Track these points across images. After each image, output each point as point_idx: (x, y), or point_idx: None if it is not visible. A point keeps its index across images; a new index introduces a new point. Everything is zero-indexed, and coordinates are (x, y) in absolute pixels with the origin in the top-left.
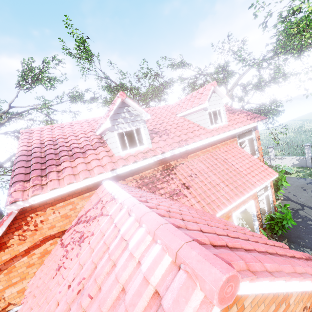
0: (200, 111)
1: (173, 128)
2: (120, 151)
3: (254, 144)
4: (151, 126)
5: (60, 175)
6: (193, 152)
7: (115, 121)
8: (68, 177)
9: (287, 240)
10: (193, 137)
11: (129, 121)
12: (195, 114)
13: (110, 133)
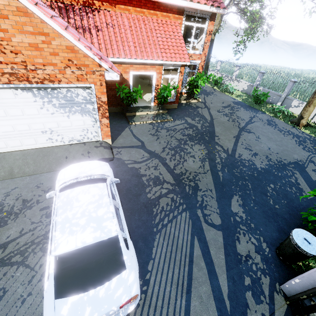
0: None
1: None
2: None
3: (203, 37)
4: None
5: None
6: (124, 5)
7: None
8: None
9: (169, 114)
10: None
11: None
12: None
13: None
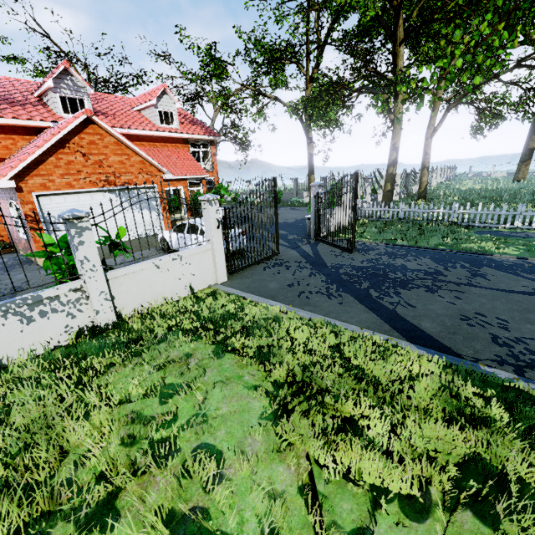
0: (151, 107)
1: (123, 116)
2: (62, 113)
3: (210, 158)
4: (100, 107)
5: (2, 112)
6: (139, 141)
7: (58, 85)
8: (11, 114)
9: None
10: (139, 126)
11: (72, 89)
12: (148, 110)
13: (52, 94)
